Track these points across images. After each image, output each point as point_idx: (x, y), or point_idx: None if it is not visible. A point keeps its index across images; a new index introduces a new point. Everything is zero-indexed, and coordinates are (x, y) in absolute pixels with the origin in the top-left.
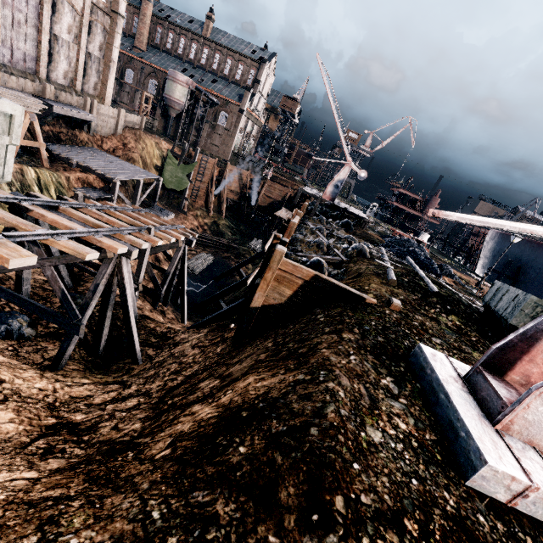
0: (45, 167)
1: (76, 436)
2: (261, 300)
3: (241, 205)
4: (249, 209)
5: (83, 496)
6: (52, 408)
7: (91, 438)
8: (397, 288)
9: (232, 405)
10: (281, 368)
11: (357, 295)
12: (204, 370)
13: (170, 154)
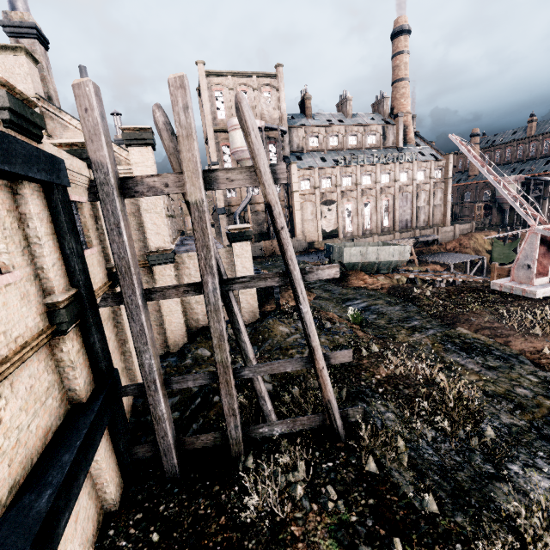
0: (416, 266)
1: None
2: None
3: None
4: None
5: None
6: None
7: None
8: None
9: None
10: None
11: None
12: None
13: (496, 239)
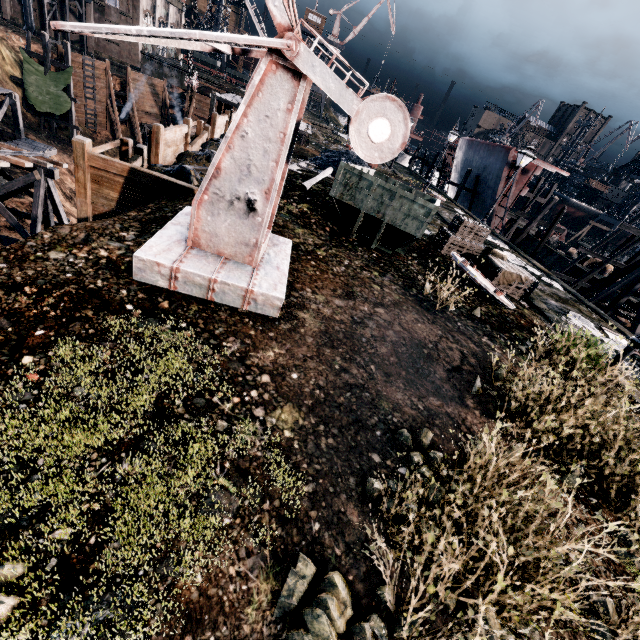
0: None
1: None
2: (87, 209)
3: None
4: None
5: None
6: None
7: None
8: None
9: None
10: None
11: (184, 187)
12: None
13: (27, 56)
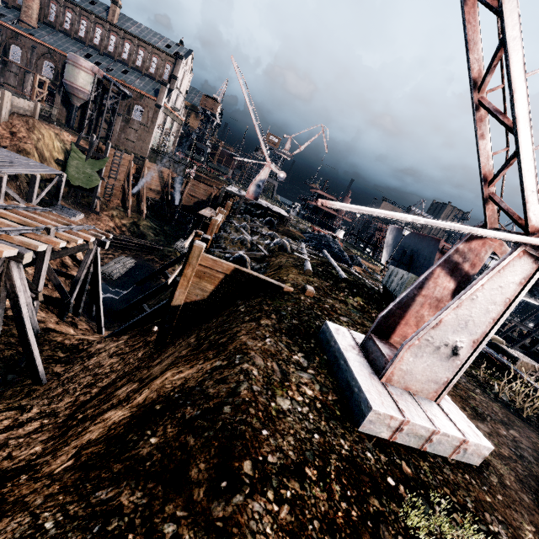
0: None
1: None
2: (183, 298)
3: (163, 205)
4: (173, 208)
5: None
6: None
7: None
8: (312, 277)
9: (146, 402)
10: (200, 359)
11: (276, 285)
12: (122, 377)
13: (75, 148)
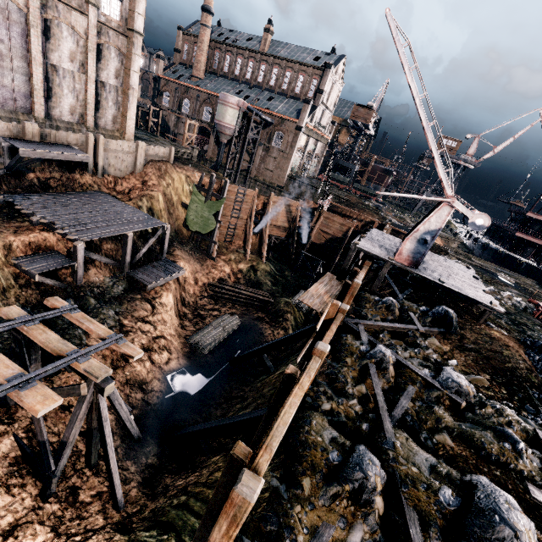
0: None
1: None
2: None
3: (289, 244)
4: (301, 246)
5: None
6: None
7: None
8: None
9: None
10: None
11: None
12: None
13: (196, 190)
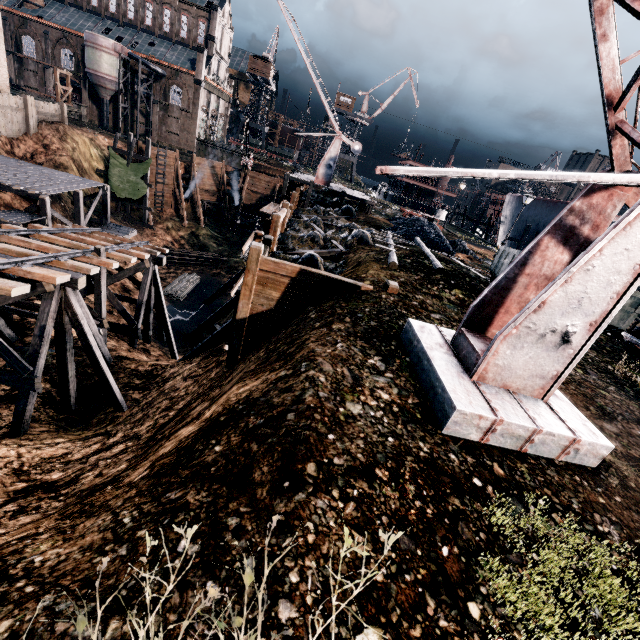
0: None
1: (53, 492)
2: (247, 309)
3: (222, 208)
4: (234, 210)
5: (53, 530)
6: (19, 473)
7: (71, 490)
8: (398, 271)
9: (213, 416)
10: (266, 371)
11: (351, 284)
12: (197, 398)
13: (114, 152)
